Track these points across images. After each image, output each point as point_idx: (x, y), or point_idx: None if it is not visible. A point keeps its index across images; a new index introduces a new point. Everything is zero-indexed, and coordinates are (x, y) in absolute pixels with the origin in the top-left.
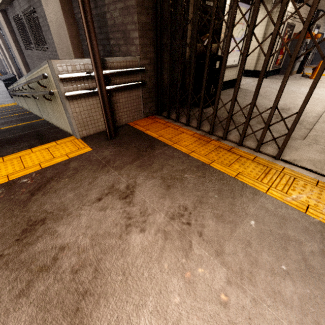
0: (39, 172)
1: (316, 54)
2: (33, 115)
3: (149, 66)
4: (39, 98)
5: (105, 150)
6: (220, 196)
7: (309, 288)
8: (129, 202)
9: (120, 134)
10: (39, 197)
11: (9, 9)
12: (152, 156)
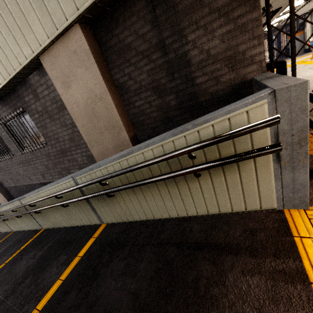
0: None
1: None
2: (65, 229)
3: None
4: (122, 191)
5: None
6: None
7: None
8: None
9: None
10: None
11: None
12: None
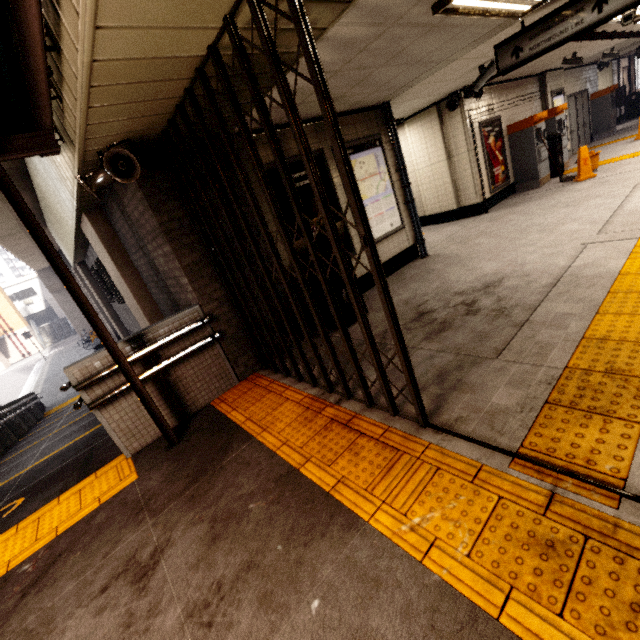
0: (50, 545)
1: (592, 123)
2: None
3: (221, 308)
4: None
5: (155, 474)
6: (286, 545)
7: None
8: (142, 589)
9: (190, 432)
10: (30, 600)
11: (86, 260)
12: (218, 470)
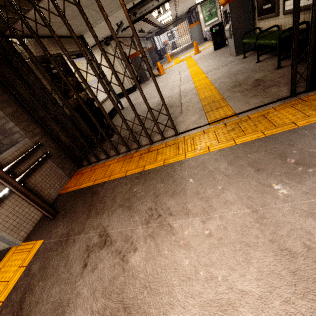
0: (2, 307)
1: (152, 60)
2: None
3: (42, 139)
4: None
5: (57, 229)
6: (164, 182)
7: (235, 186)
8: (111, 243)
9: (60, 207)
10: None
11: None
12: (100, 198)
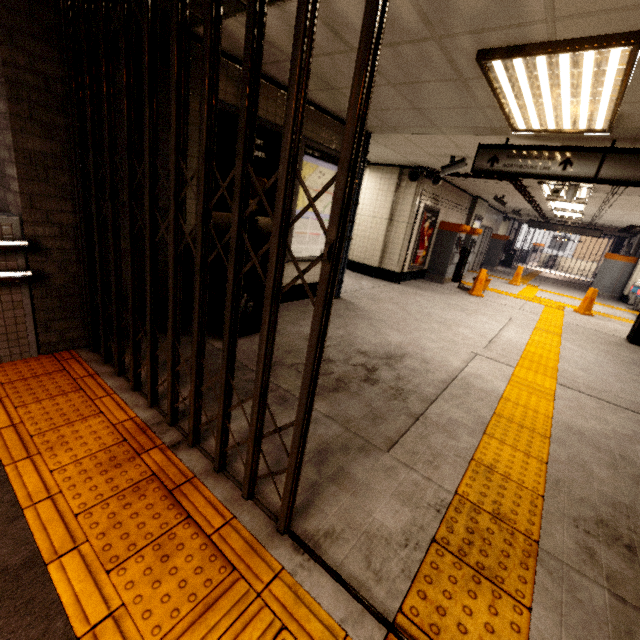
0: None
1: (486, 255)
2: None
3: (59, 240)
4: None
5: None
6: None
7: None
8: None
9: None
10: None
11: None
12: None
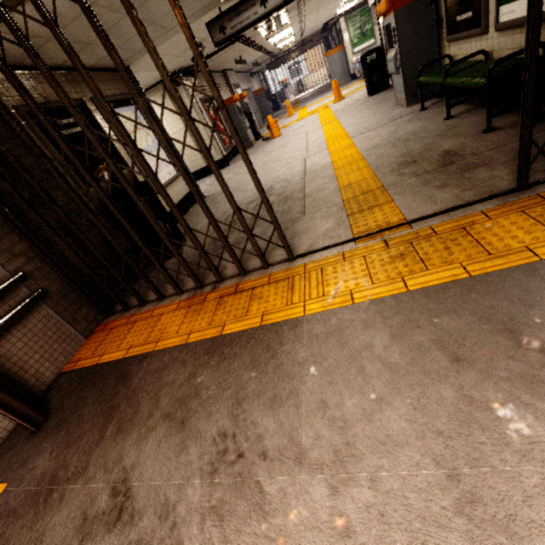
0: None
1: (260, 111)
2: None
3: (31, 263)
4: None
5: (37, 460)
6: (257, 369)
7: (407, 396)
8: (131, 518)
9: (55, 403)
10: None
11: None
12: (132, 393)
